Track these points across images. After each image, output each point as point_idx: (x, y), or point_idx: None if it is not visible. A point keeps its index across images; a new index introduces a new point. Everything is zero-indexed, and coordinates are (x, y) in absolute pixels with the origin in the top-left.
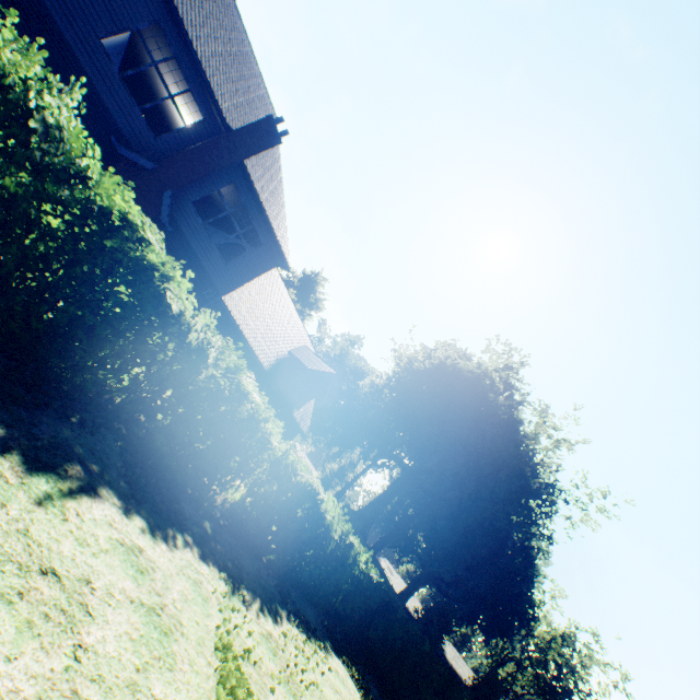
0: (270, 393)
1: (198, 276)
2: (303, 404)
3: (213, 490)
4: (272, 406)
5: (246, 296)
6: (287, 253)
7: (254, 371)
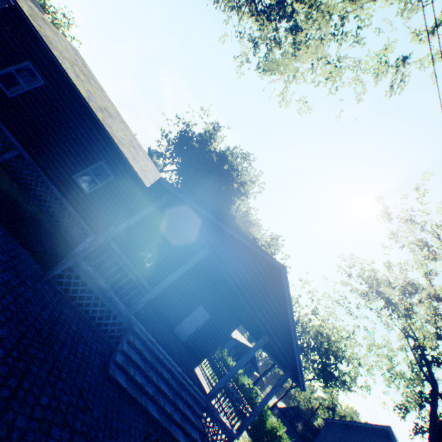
0: None
1: None
2: None
3: None
4: None
5: None
6: None
7: None
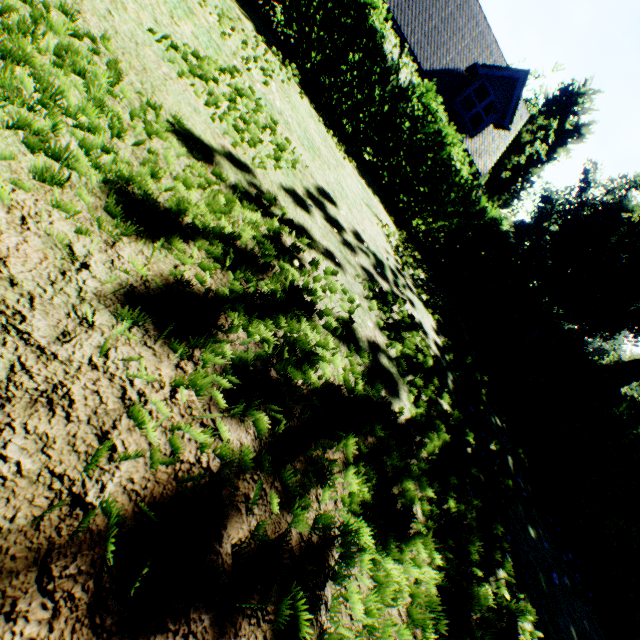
0: None
1: None
2: (478, 131)
3: None
4: None
5: None
6: None
7: None
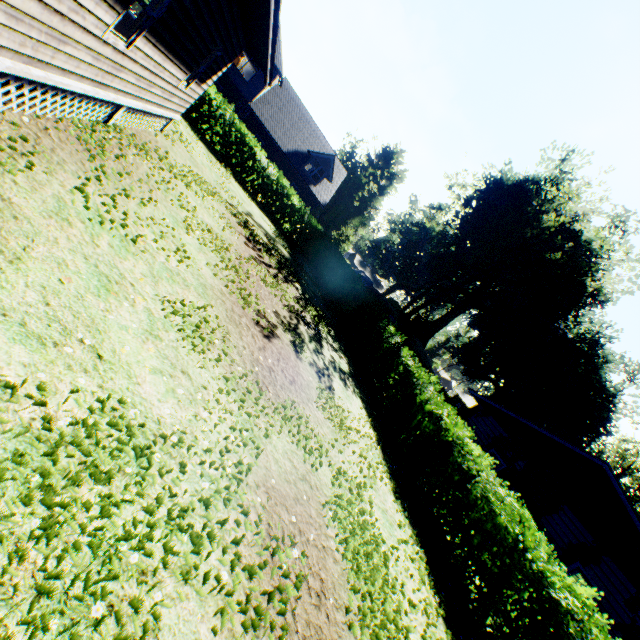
0: (292, 172)
1: (234, 92)
2: (317, 183)
3: (200, 124)
4: (295, 182)
5: (268, 108)
6: (280, 68)
7: (278, 155)
